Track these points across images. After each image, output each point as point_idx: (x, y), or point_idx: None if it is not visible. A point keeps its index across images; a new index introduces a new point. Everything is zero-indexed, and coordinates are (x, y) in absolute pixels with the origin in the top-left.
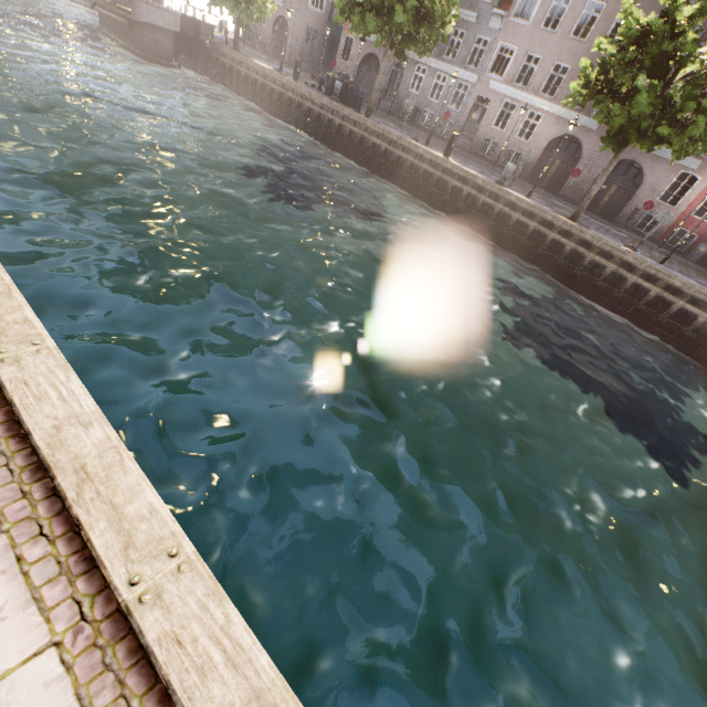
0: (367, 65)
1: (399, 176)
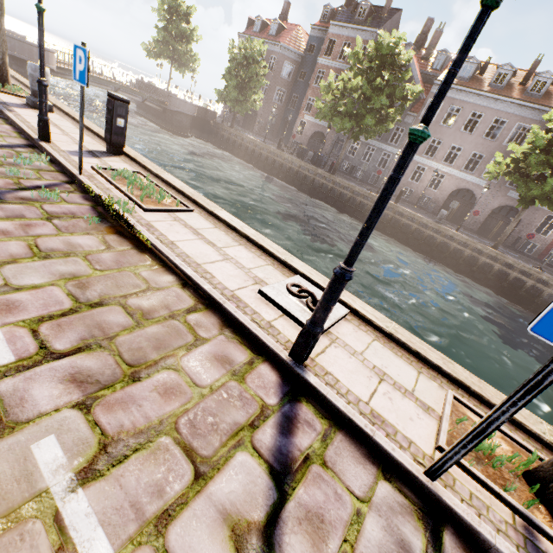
0: (315, 138)
1: (359, 214)
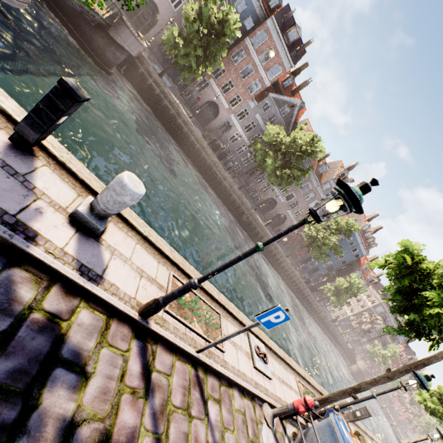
0: (210, 105)
1: (244, 223)
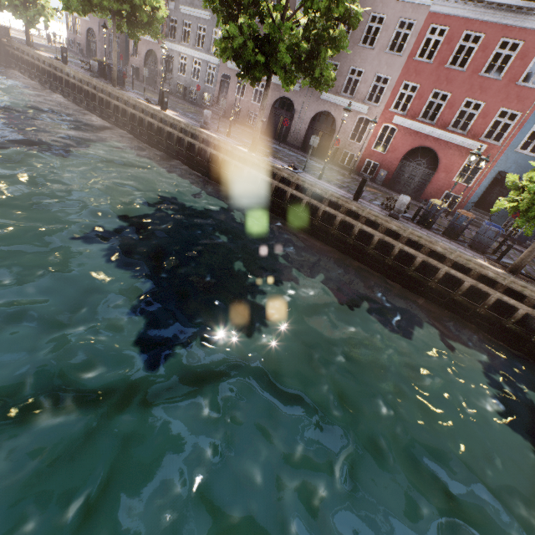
0: (150, 59)
1: (137, 129)
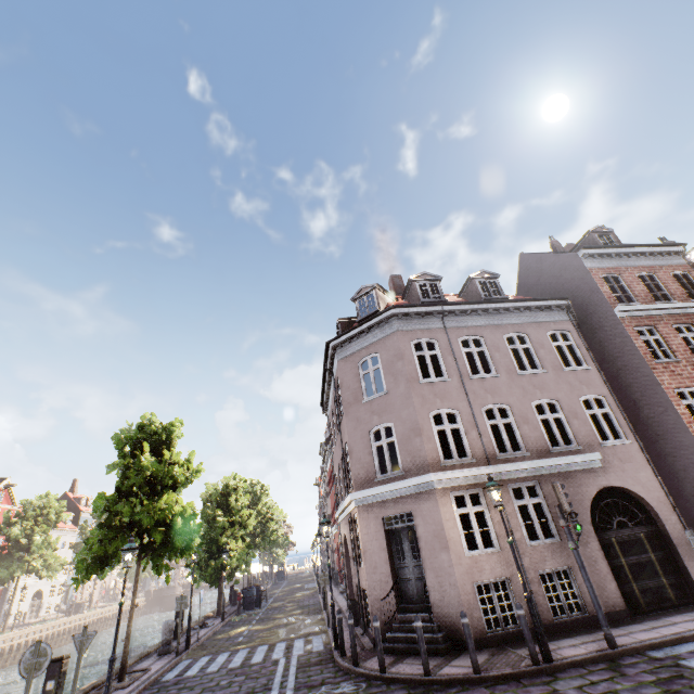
0: None
1: None
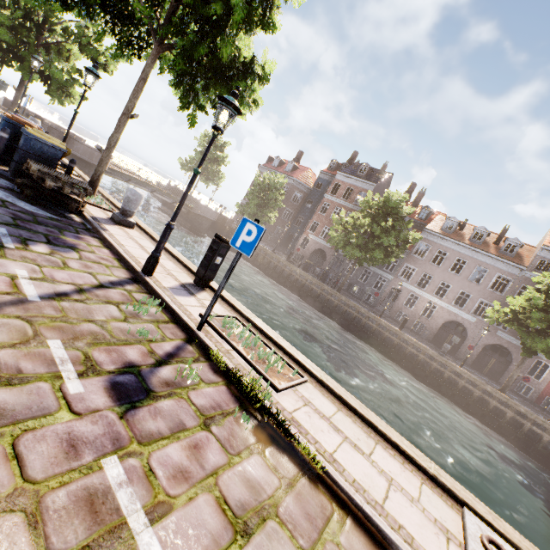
0: (316, 253)
1: (364, 334)
